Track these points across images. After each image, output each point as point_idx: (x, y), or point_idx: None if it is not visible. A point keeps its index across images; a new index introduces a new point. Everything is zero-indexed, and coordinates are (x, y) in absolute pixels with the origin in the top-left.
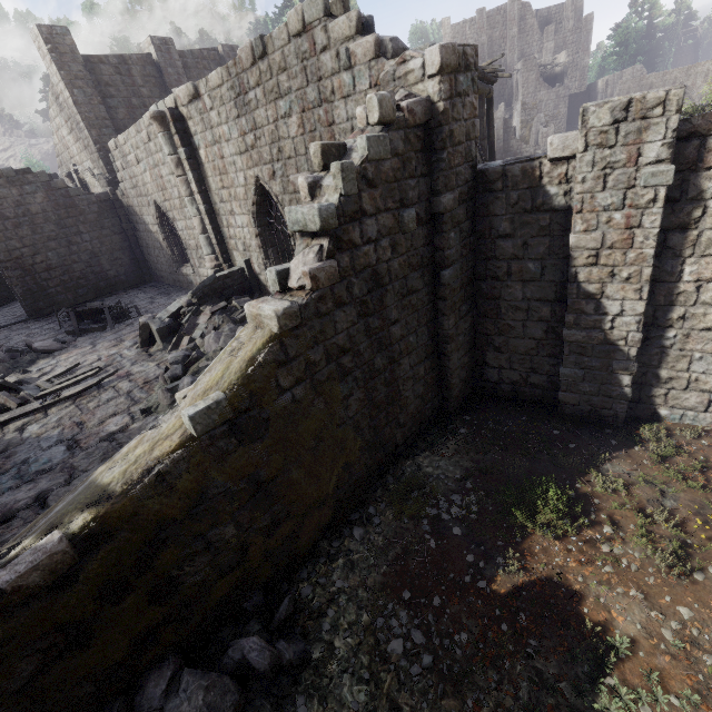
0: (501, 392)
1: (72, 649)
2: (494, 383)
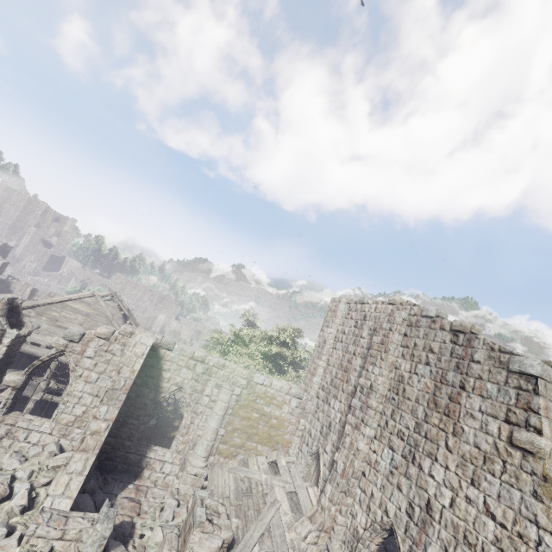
0: None
1: None
2: None
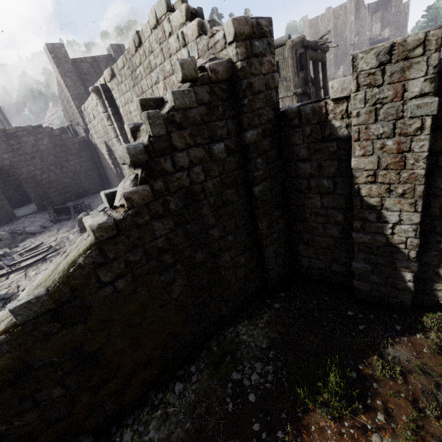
0: (311, 274)
1: None
2: (306, 268)
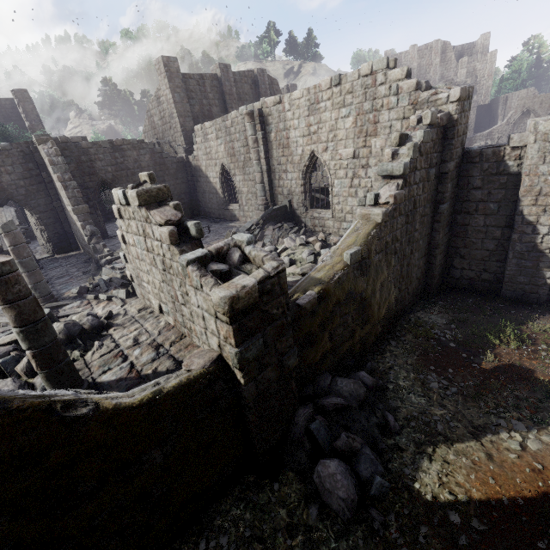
0: (460, 284)
1: (305, 348)
2: (457, 279)
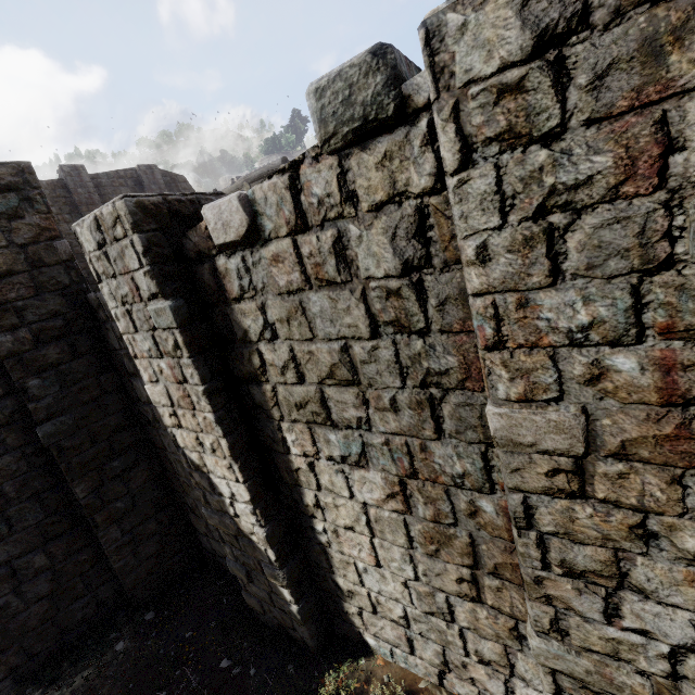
0: (221, 566)
1: None
2: (211, 553)
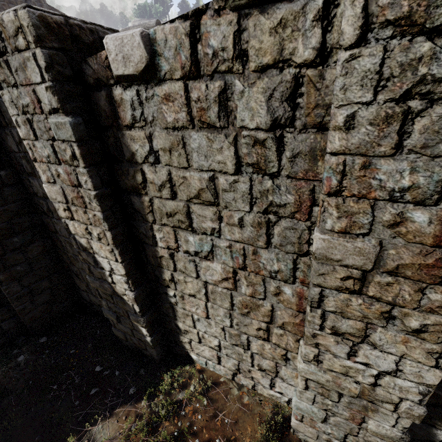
0: (96, 310)
1: None
2: (89, 302)
